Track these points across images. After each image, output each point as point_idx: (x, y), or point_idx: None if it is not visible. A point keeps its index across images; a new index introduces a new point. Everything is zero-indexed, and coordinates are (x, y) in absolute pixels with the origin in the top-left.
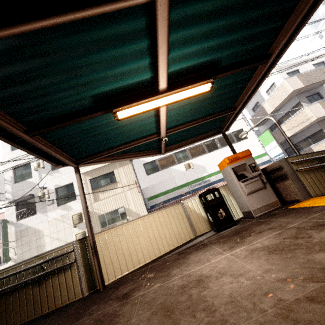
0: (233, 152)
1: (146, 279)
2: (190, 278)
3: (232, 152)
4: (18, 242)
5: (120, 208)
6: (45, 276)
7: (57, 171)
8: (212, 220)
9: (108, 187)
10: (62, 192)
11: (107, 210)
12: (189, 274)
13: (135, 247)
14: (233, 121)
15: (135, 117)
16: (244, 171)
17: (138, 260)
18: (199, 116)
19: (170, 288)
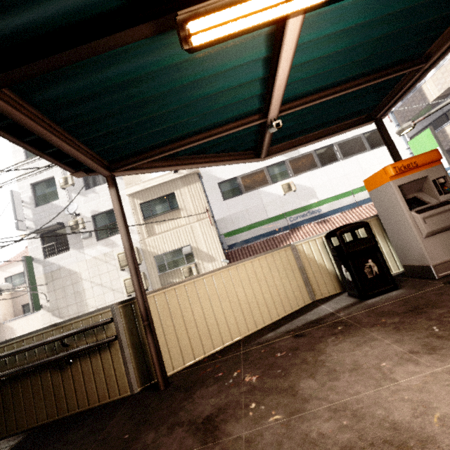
0: (395, 156)
1: (244, 386)
2: (361, 423)
3: (392, 158)
4: (49, 286)
5: (184, 247)
6: (70, 357)
7: (92, 190)
8: (351, 278)
9: (167, 216)
10: (102, 221)
11: (166, 249)
12: (351, 407)
13: (216, 316)
14: (403, 95)
15: (223, 62)
16: (419, 192)
17: (220, 337)
18: (349, 73)
19: (317, 446)
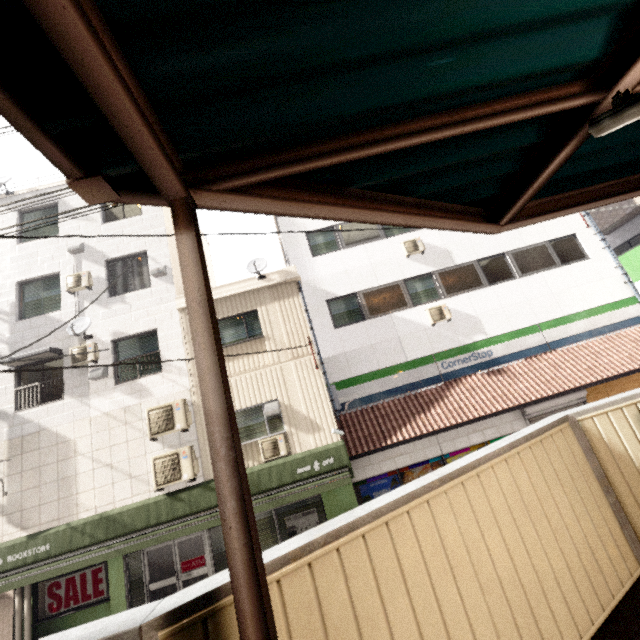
0: None
1: None
2: None
3: None
4: (12, 463)
5: (267, 404)
6: None
7: (120, 299)
8: None
9: (242, 348)
10: (130, 350)
11: (235, 405)
12: None
13: None
14: None
15: None
16: None
17: None
18: None
19: None
